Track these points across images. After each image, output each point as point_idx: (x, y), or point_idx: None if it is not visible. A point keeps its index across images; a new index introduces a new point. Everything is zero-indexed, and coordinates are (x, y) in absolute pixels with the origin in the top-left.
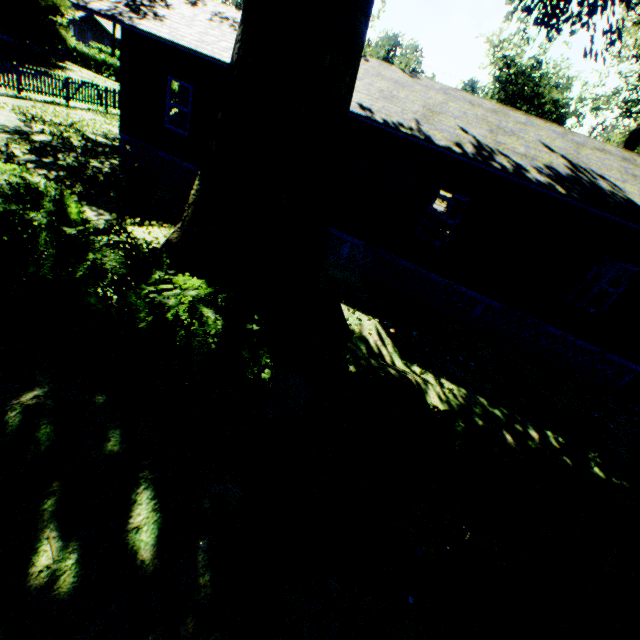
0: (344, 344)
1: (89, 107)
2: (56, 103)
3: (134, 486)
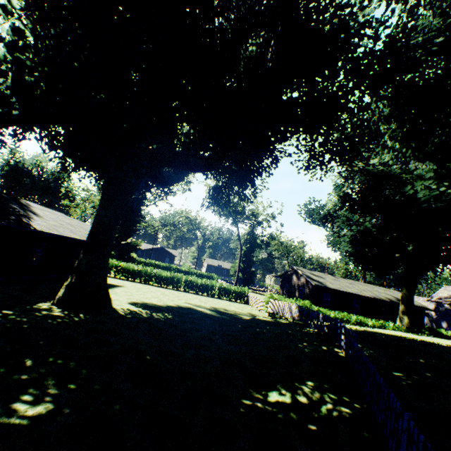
0: None
1: None
2: None
3: None
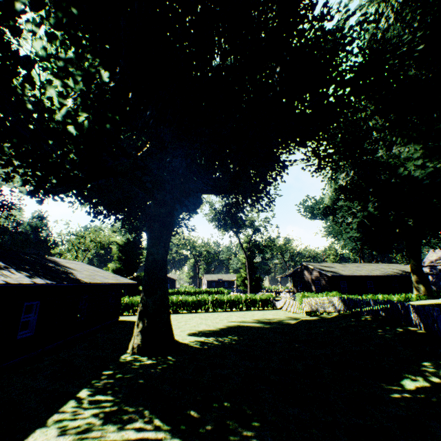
0: None
1: None
2: None
3: None
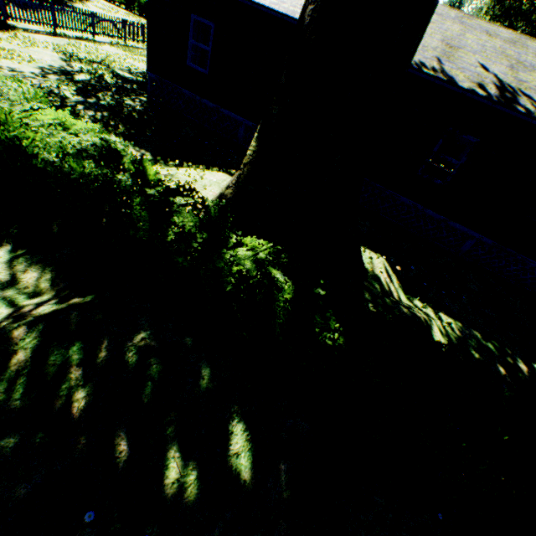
0: (361, 283)
1: (111, 40)
2: (85, 38)
3: (229, 419)
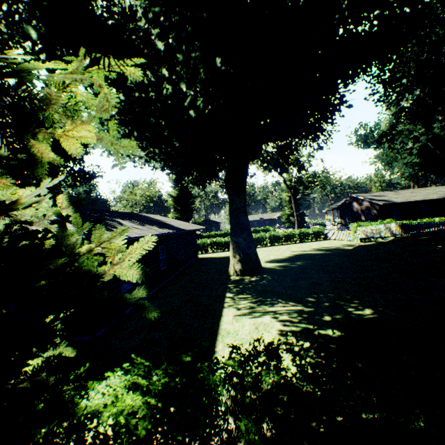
0: None
1: None
2: None
3: None
